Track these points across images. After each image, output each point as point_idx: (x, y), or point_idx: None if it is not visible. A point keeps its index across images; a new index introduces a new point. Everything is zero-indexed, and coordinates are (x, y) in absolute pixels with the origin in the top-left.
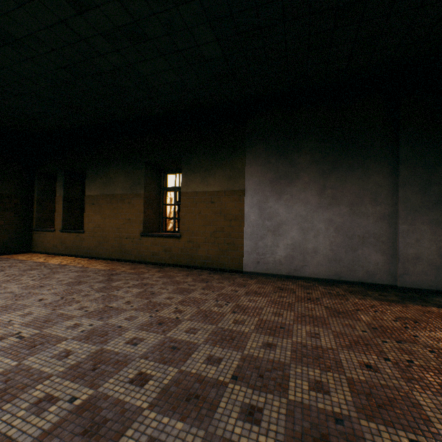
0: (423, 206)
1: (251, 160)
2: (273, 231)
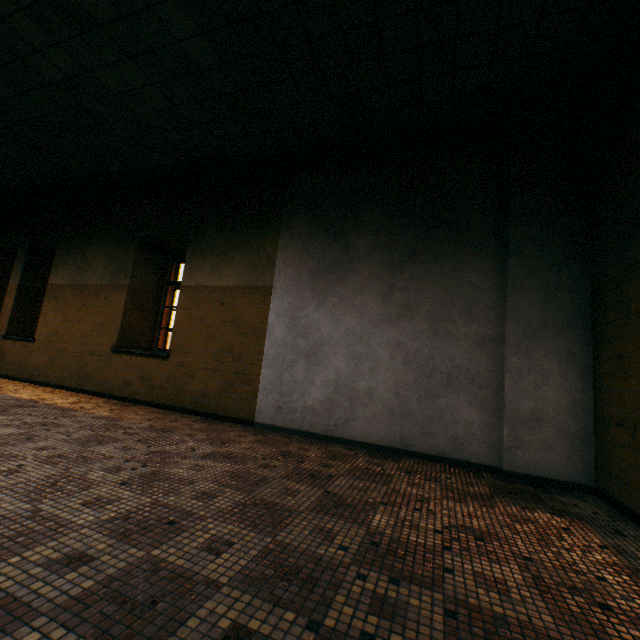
0: (547, 327)
1: (287, 241)
2: (308, 355)
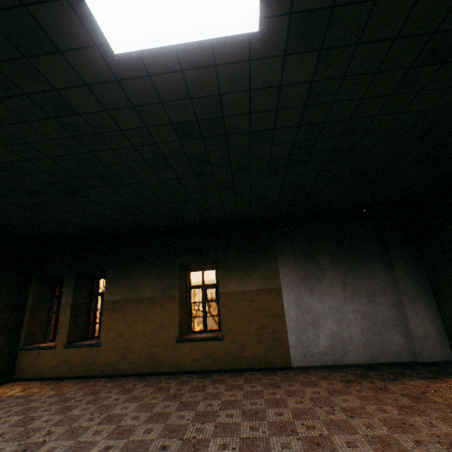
0: (417, 295)
1: (283, 262)
2: (313, 323)
